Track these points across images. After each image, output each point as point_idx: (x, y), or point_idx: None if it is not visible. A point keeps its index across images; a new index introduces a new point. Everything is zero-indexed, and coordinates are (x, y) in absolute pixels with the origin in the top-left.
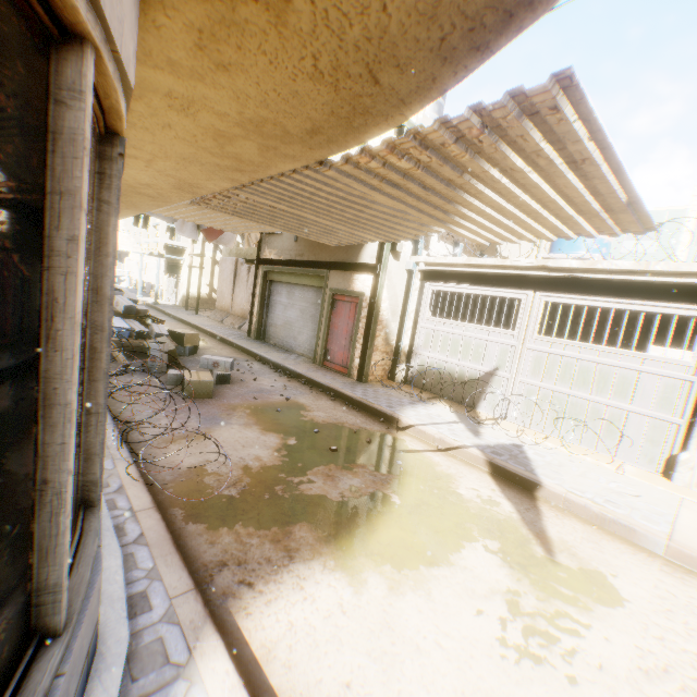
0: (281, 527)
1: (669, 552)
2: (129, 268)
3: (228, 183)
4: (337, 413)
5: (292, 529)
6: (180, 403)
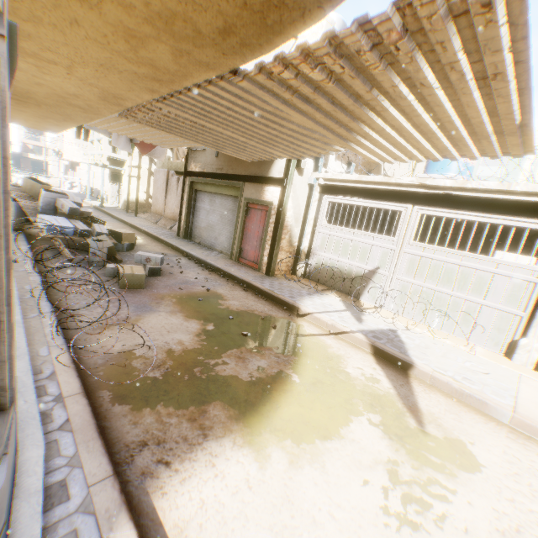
0: (197, 406)
1: (513, 422)
2: (80, 176)
3: (148, 95)
4: (248, 302)
5: (207, 408)
6: (116, 293)
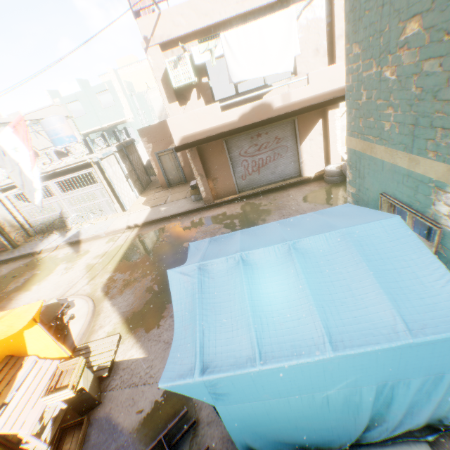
0: (8, 298)
1: (106, 234)
2: None
3: None
4: (12, 266)
5: (11, 297)
6: None
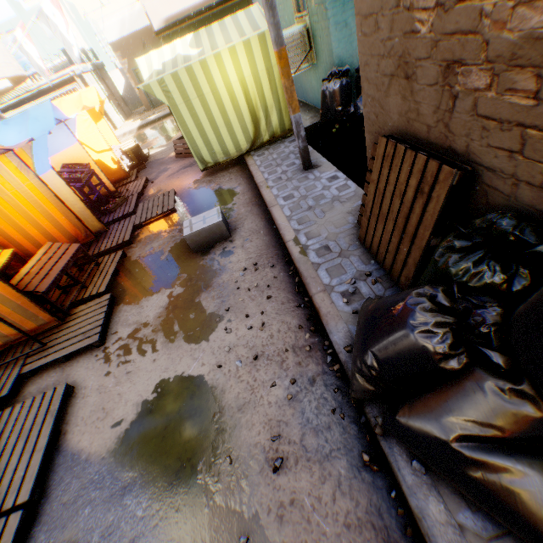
0: None
1: None
2: None
3: None
4: None
5: None
6: None
